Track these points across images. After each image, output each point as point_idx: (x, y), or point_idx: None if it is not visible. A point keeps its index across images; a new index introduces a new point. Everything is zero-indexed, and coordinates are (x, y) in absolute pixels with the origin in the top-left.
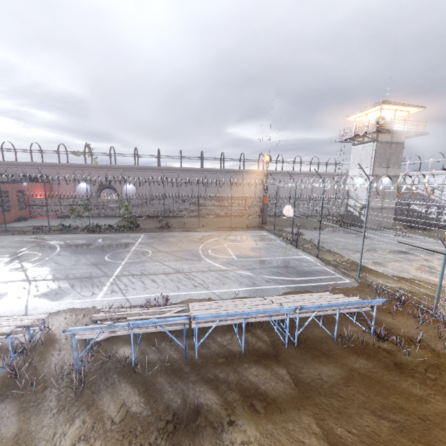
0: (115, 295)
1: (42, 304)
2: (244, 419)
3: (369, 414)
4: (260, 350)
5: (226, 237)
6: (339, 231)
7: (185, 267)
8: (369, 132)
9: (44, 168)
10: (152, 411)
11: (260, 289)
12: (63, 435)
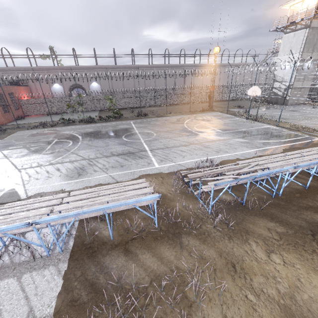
0: (167, 163)
1: (120, 174)
2: None
3: None
4: (315, 186)
5: (196, 118)
6: (270, 108)
7: (192, 140)
8: (307, 18)
9: (19, 72)
10: (293, 230)
11: (265, 149)
12: (252, 251)
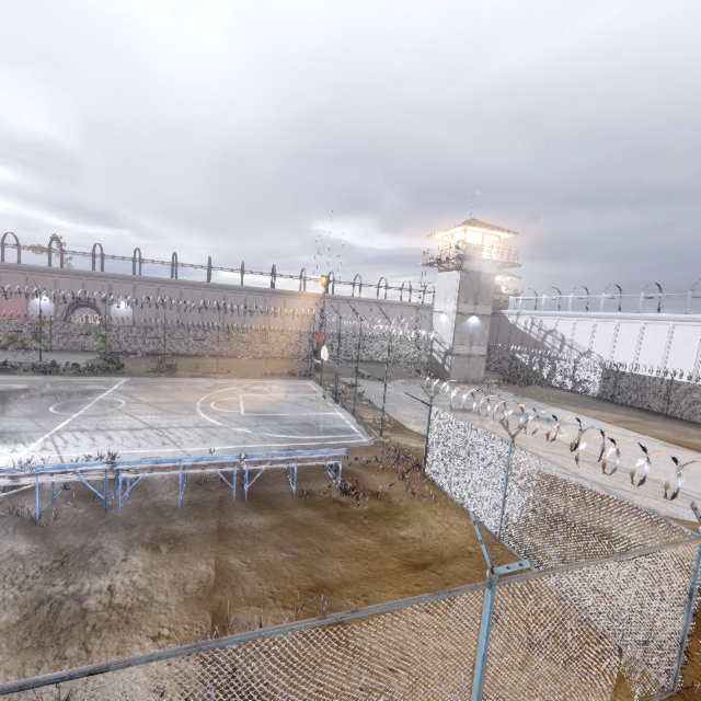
0: (45, 453)
1: None
2: (143, 556)
3: (275, 550)
4: (202, 504)
5: (249, 387)
6: (412, 383)
7: (164, 422)
8: (451, 257)
9: None
10: (43, 554)
11: (248, 448)
12: None
